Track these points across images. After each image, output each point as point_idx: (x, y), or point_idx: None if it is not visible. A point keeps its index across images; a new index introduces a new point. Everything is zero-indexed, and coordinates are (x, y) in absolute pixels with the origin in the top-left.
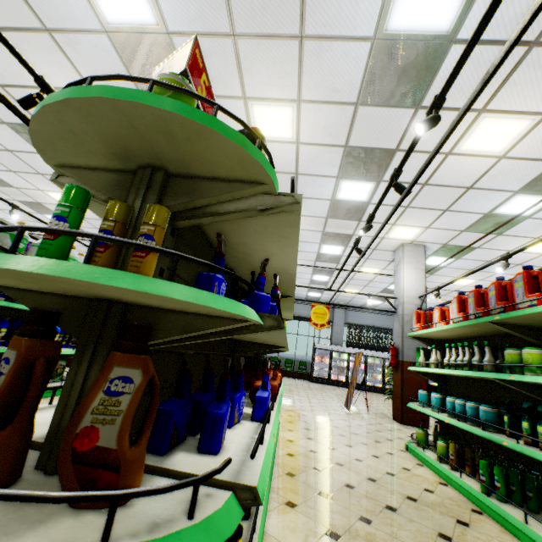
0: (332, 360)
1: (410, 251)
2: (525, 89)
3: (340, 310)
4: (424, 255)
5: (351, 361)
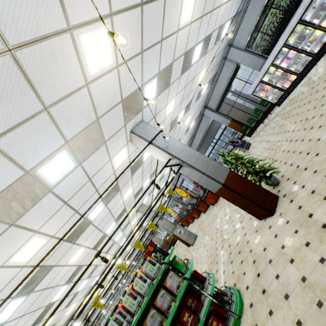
0: (272, 77)
1: (136, 143)
2: (2, 281)
3: (229, 54)
4: (137, 137)
5: (283, 58)
